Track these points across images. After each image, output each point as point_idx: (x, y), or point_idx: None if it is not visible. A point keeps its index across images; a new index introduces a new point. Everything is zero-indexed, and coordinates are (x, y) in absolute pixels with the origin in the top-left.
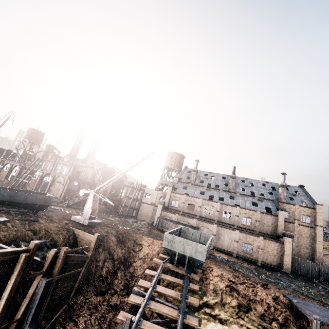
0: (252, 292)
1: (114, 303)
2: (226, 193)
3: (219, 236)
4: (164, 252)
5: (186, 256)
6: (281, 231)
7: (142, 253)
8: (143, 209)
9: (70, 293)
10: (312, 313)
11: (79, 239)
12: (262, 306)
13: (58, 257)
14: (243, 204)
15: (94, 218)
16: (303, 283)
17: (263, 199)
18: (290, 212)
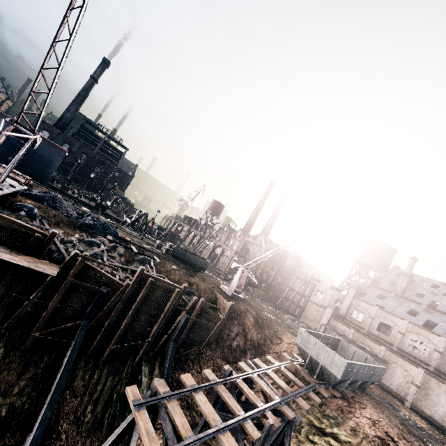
0: None
1: None
2: None
3: (428, 392)
4: None
5: (319, 363)
6: None
7: (279, 348)
8: (309, 310)
9: (202, 342)
10: None
11: (218, 303)
12: None
13: (197, 304)
14: None
15: (239, 292)
16: None
17: None
18: None
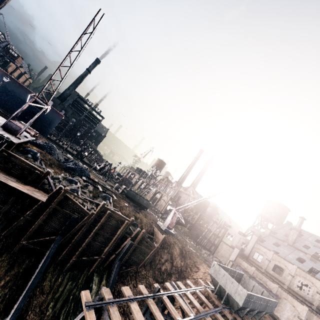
0: None
1: None
2: None
3: None
4: None
5: (226, 291)
6: None
7: (196, 275)
8: (221, 248)
9: (140, 263)
10: None
11: (155, 235)
12: None
13: (140, 234)
14: None
15: (171, 228)
16: None
17: None
18: None
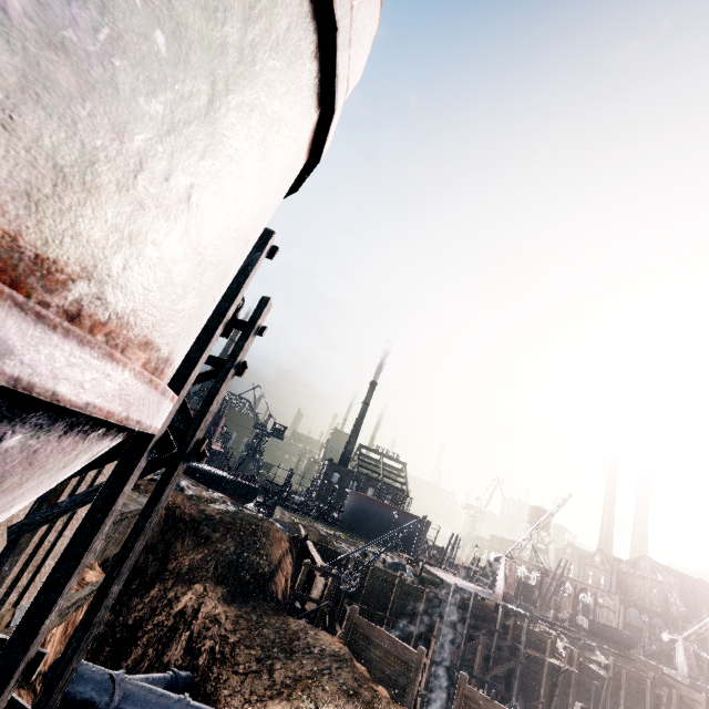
0: None
1: None
2: None
3: None
4: None
5: None
6: None
7: None
8: None
9: None
10: None
11: (685, 695)
12: None
13: (672, 697)
14: None
15: (695, 678)
16: None
17: None
18: None
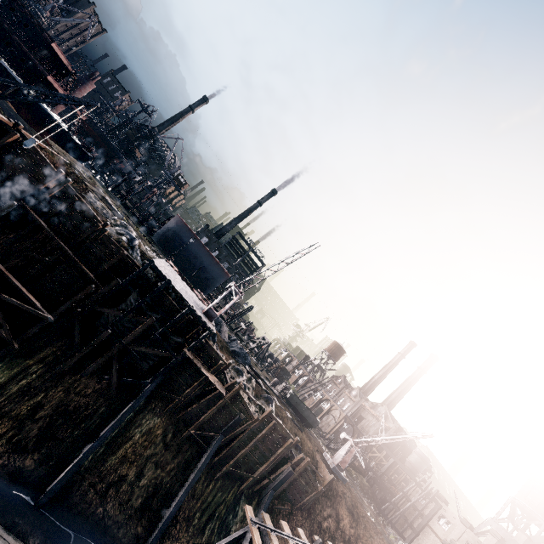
0: None
1: None
2: None
3: None
4: None
5: None
6: None
7: None
8: (425, 539)
9: (295, 505)
10: None
11: (319, 470)
12: None
13: (303, 462)
14: None
15: (342, 469)
16: None
17: None
18: None
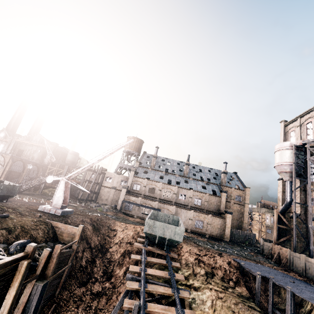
0: (213, 261)
1: (97, 291)
2: (181, 177)
3: (177, 215)
4: (138, 235)
5: (165, 238)
6: (223, 209)
7: (117, 238)
8: (103, 193)
9: (56, 290)
10: (255, 271)
11: (59, 232)
12: (221, 271)
13: (52, 257)
14: (195, 187)
15: (66, 206)
16: (239, 248)
17: (210, 183)
18: (228, 193)
